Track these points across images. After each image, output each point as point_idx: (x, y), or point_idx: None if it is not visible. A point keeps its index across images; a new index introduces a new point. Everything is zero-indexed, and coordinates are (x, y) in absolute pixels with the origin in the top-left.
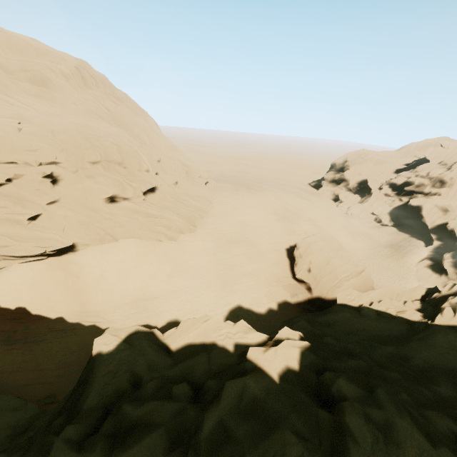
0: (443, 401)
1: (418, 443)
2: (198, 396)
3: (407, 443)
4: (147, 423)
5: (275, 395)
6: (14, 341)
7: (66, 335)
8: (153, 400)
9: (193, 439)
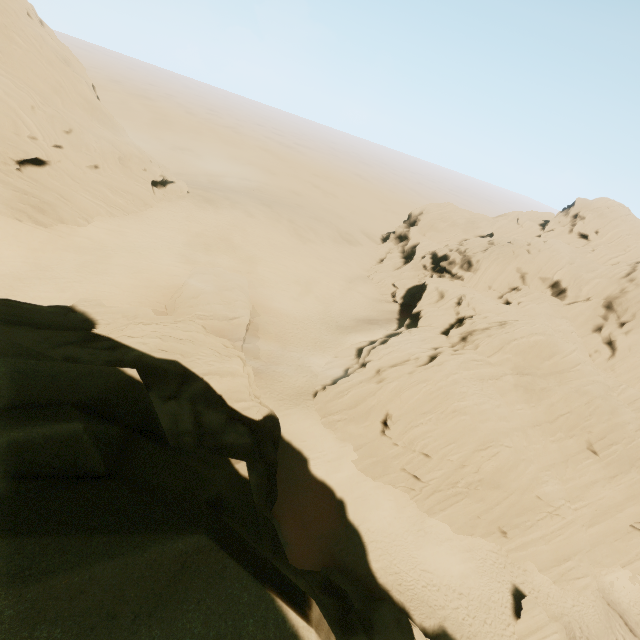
0: None
1: None
2: None
3: None
4: None
5: None
6: None
7: None
8: None
9: None
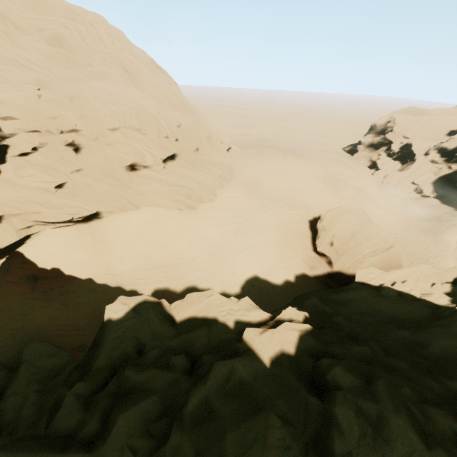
0: (452, 396)
1: (411, 442)
2: (194, 369)
3: (397, 441)
4: (144, 388)
5: (264, 379)
6: (52, 297)
7: (95, 295)
8: (152, 368)
9: (179, 412)
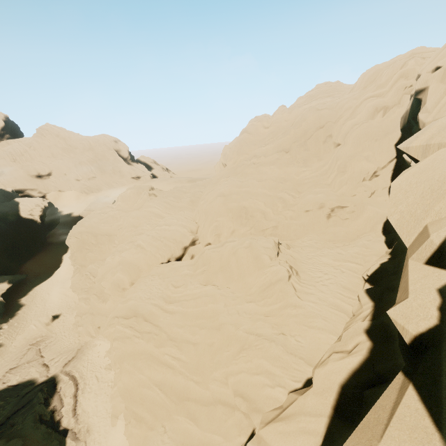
0: None
1: None
2: None
3: None
4: None
5: None
6: None
7: None
8: None
9: None
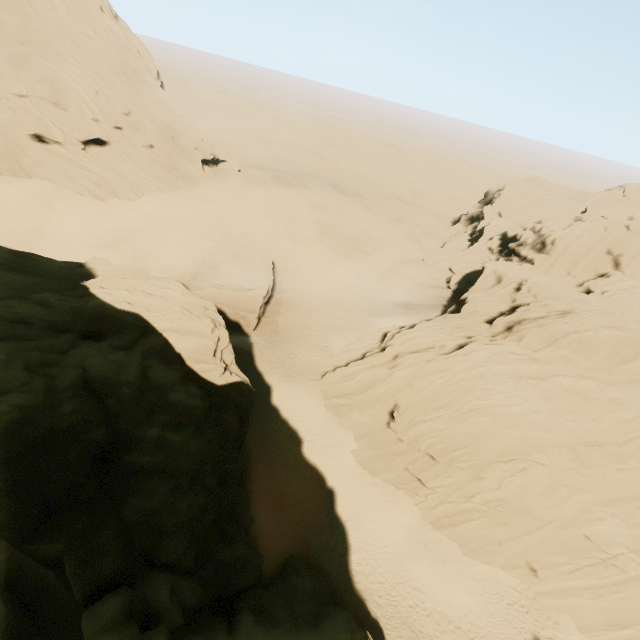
0: None
1: None
2: None
3: None
4: None
5: None
6: None
7: None
8: None
9: None
